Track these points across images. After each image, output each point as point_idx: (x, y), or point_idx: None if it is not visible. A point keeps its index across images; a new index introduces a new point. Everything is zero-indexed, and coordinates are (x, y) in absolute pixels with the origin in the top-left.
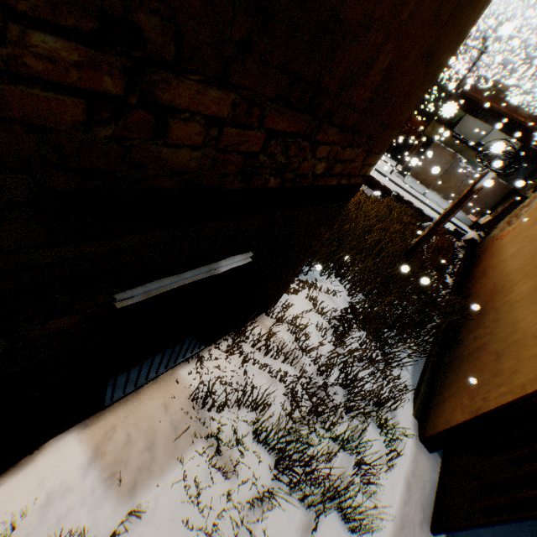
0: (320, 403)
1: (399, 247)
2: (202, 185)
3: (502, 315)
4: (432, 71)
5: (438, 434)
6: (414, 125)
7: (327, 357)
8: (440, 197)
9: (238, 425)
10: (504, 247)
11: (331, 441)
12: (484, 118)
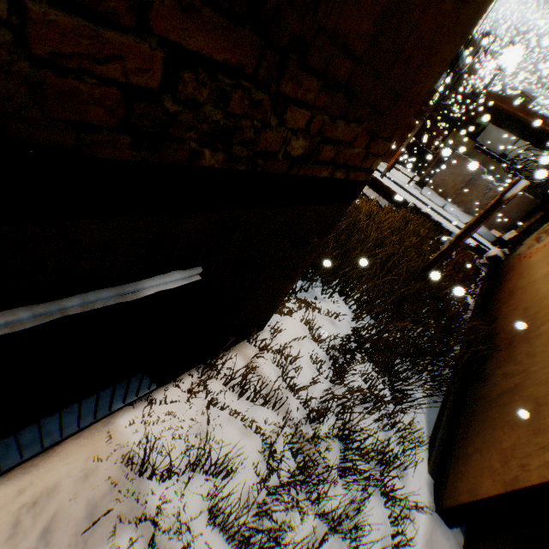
0: (305, 464)
1: (415, 263)
2: (28, 139)
3: (538, 350)
4: (465, 18)
5: (460, 505)
6: (434, 135)
7: (321, 398)
8: (461, 211)
9: (189, 499)
10: (534, 266)
11: (318, 518)
12: (509, 128)
